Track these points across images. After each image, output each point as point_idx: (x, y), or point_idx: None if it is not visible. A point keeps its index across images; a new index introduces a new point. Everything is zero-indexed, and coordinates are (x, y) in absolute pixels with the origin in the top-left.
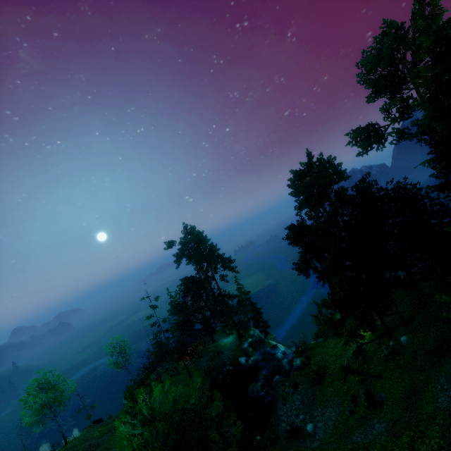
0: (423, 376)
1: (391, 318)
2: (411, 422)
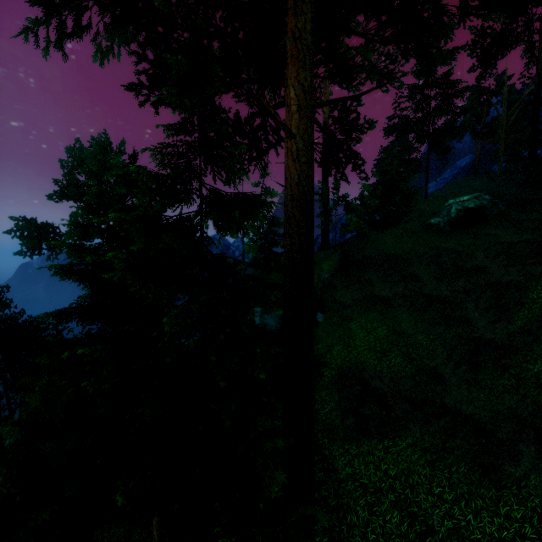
0: None
1: None
2: None
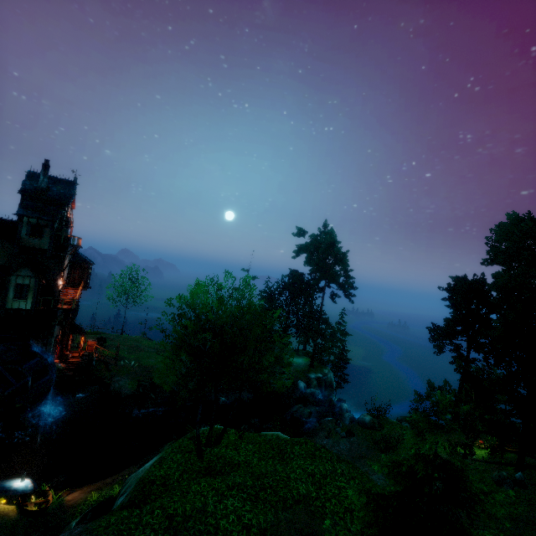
0: None
1: (534, 460)
2: (508, 530)
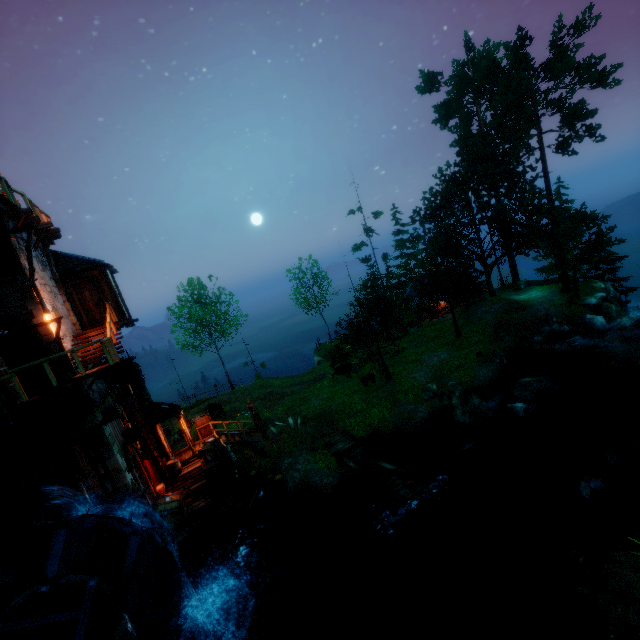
0: None
1: None
2: None
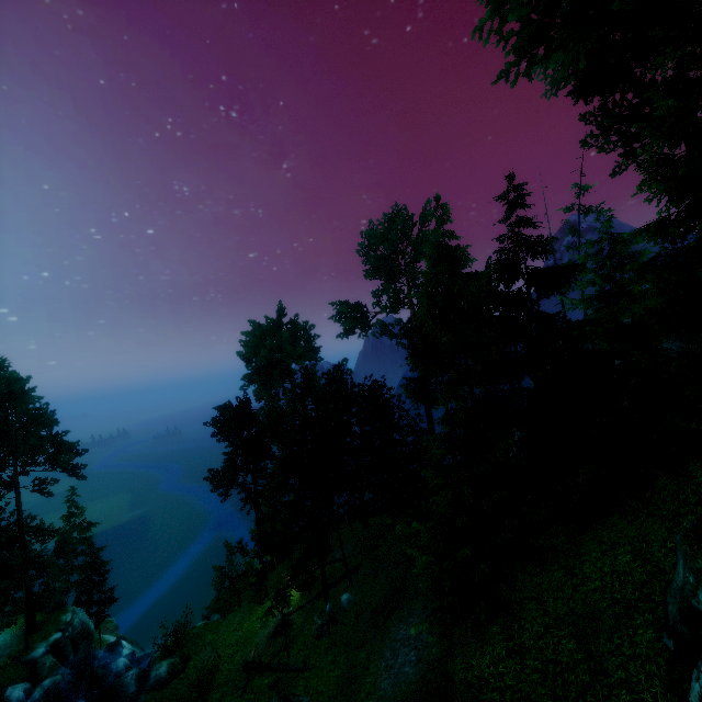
0: (365, 652)
1: (331, 567)
2: None
